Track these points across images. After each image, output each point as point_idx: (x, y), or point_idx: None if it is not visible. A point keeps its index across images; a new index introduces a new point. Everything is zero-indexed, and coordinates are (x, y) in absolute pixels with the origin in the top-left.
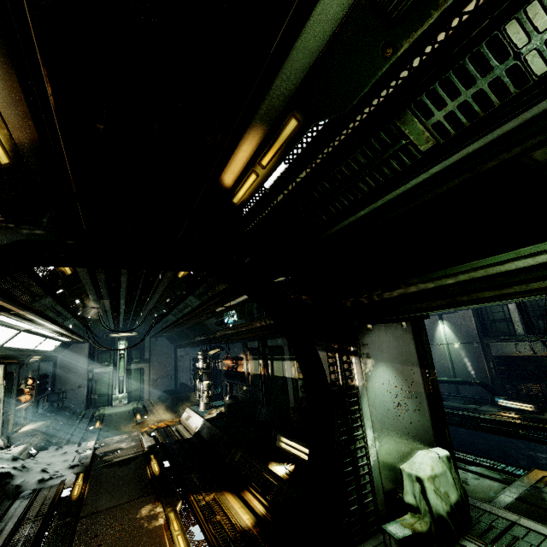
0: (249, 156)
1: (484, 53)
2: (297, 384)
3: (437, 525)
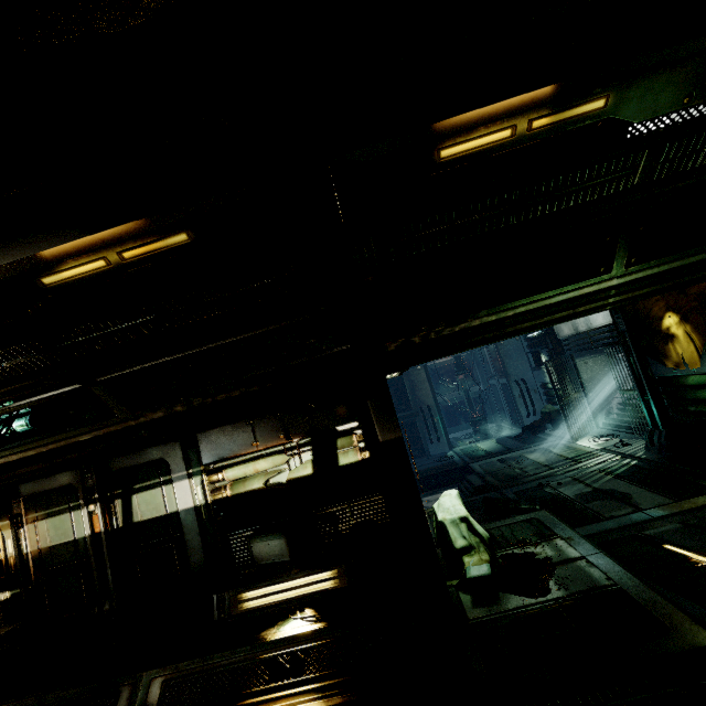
0: (531, 106)
1: (702, 137)
2: (212, 511)
3: (490, 548)
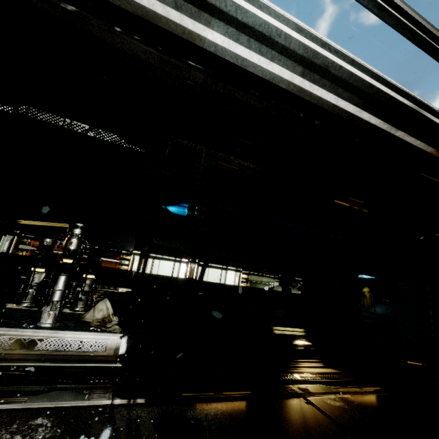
0: None
1: None
2: (240, 290)
3: None
